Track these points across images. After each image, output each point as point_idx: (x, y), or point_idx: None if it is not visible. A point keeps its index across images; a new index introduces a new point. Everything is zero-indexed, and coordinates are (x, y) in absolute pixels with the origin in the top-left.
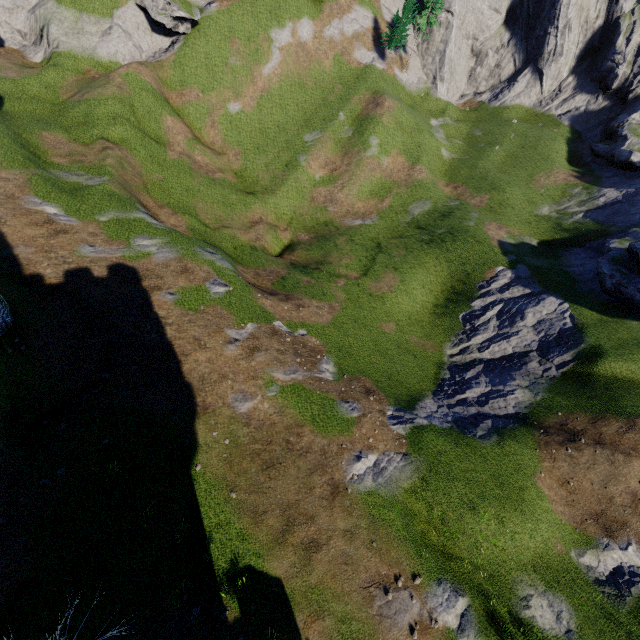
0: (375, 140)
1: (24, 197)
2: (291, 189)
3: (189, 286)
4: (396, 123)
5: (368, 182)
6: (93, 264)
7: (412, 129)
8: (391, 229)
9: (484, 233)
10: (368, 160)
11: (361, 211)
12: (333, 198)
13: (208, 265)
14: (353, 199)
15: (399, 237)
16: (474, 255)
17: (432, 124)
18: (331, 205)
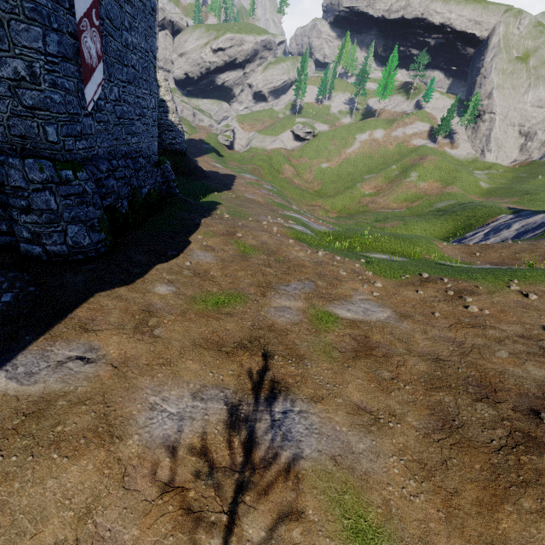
0: (415, 174)
1: (211, 162)
2: (346, 197)
3: (255, 182)
4: (435, 166)
5: (404, 194)
6: (221, 172)
7: (450, 170)
8: (414, 213)
9: (496, 204)
10: (406, 183)
11: (394, 207)
12: (374, 201)
13: (270, 184)
14: (389, 202)
15: (418, 215)
16: (480, 213)
17: (475, 172)
18: (371, 204)
